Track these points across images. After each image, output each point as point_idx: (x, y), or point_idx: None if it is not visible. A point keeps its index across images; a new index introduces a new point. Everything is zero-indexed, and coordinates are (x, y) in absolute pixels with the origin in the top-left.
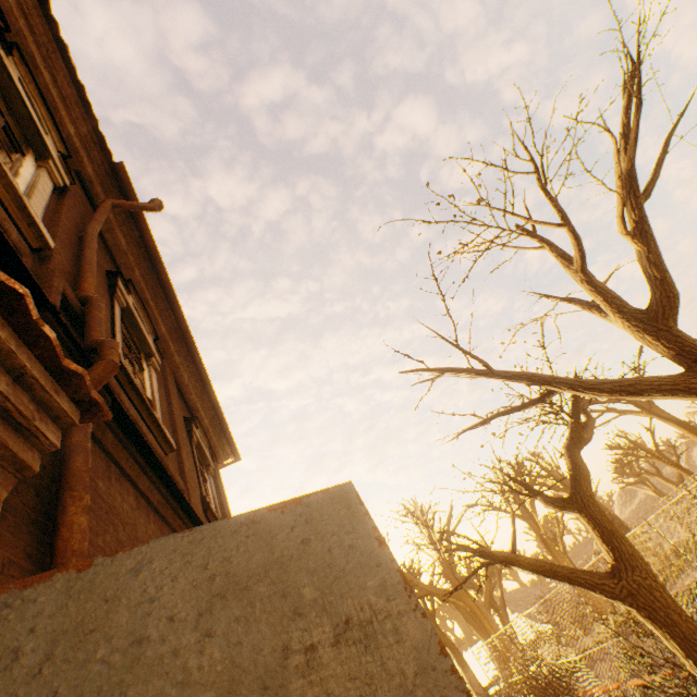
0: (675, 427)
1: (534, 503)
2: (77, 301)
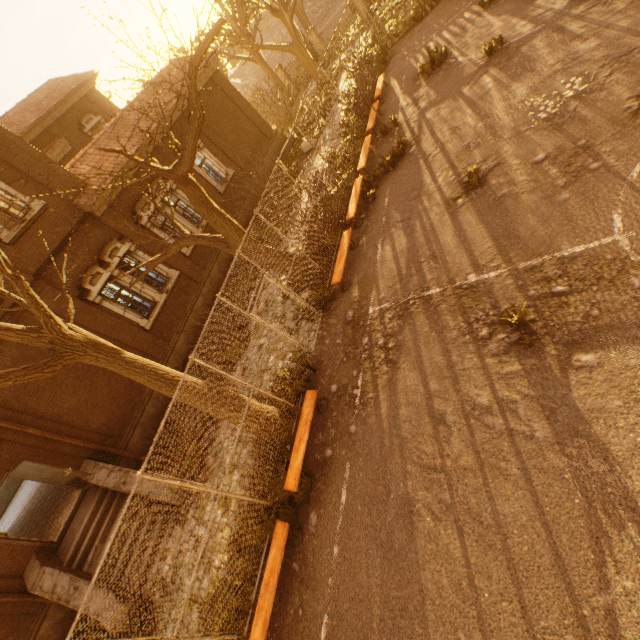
0: None
1: None
2: None
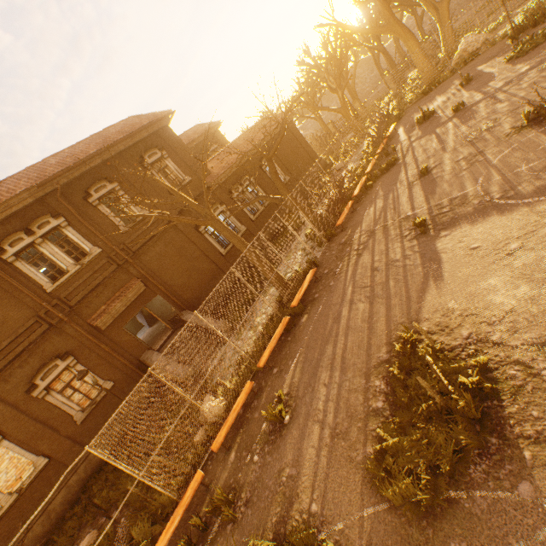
0: None
1: None
2: (115, 251)
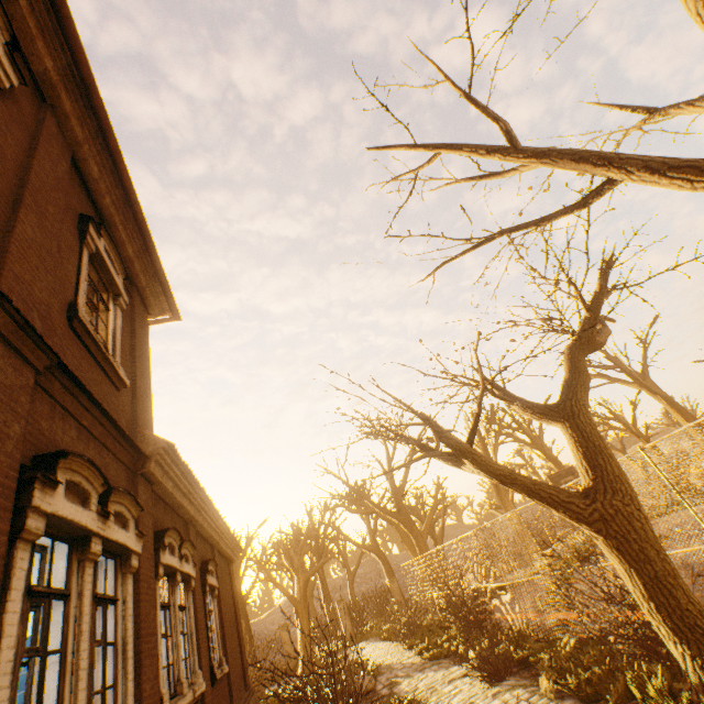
0: (662, 404)
1: (497, 450)
2: None
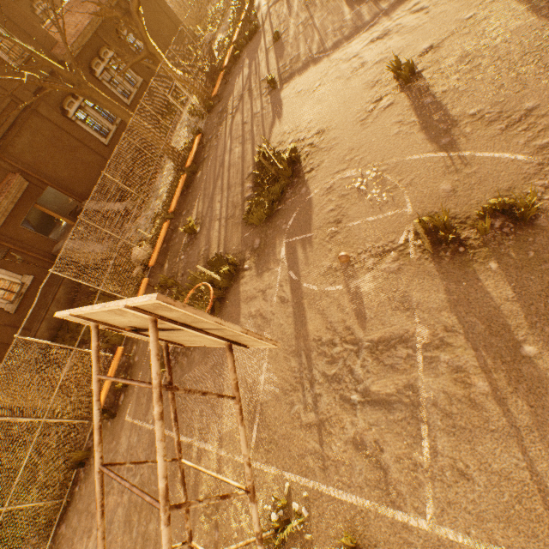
0: None
1: None
2: None
